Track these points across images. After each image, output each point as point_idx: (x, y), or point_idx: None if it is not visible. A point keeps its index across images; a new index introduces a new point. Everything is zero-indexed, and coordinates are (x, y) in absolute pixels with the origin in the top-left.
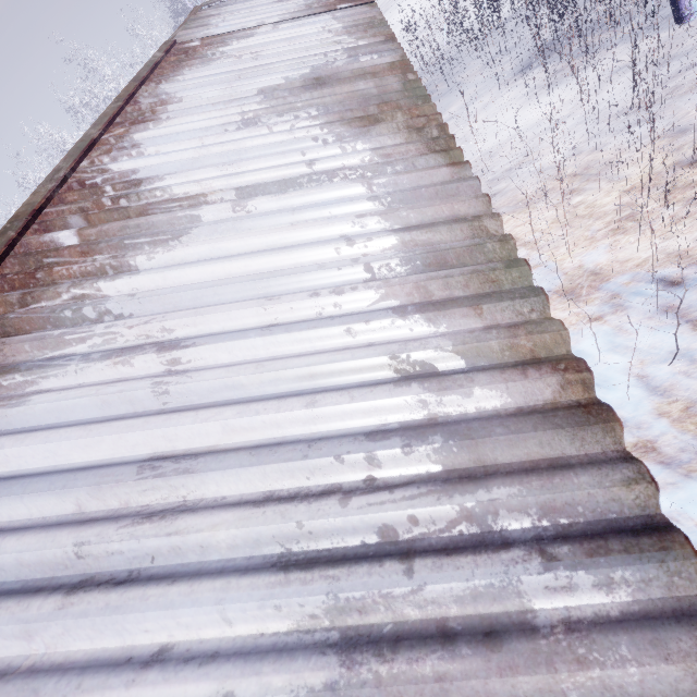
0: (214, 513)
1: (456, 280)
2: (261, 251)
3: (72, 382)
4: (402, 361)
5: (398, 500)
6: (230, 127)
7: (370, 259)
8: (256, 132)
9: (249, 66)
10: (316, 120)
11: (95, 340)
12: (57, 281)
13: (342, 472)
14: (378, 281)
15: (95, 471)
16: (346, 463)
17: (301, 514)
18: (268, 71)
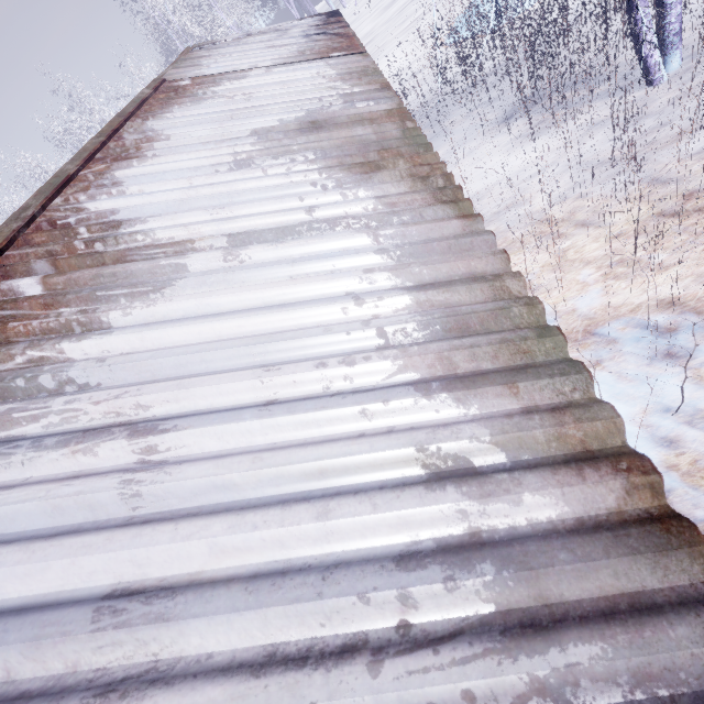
0: (196, 687)
1: (484, 350)
2: (257, 309)
3: (16, 476)
4: (431, 454)
5: (446, 665)
6: (221, 168)
7: (383, 323)
8: (249, 174)
9: (242, 107)
10: (314, 164)
11: (51, 418)
12: (11, 339)
13: (367, 615)
14: (394, 350)
15: (34, 616)
16: (373, 604)
17: (316, 689)
18: (261, 112)
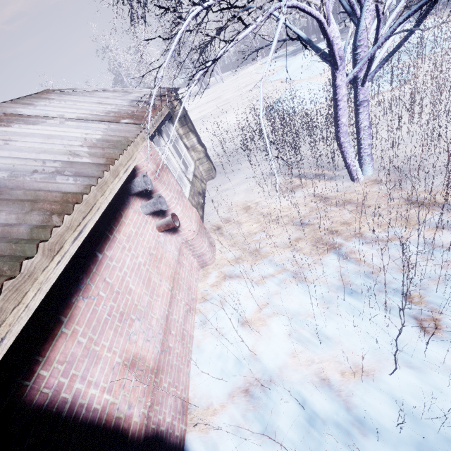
0: None
1: None
2: None
3: None
4: None
5: None
6: None
7: None
8: None
9: None
10: None
11: None
12: None
13: None
14: None
15: None
16: None
17: None
18: None
